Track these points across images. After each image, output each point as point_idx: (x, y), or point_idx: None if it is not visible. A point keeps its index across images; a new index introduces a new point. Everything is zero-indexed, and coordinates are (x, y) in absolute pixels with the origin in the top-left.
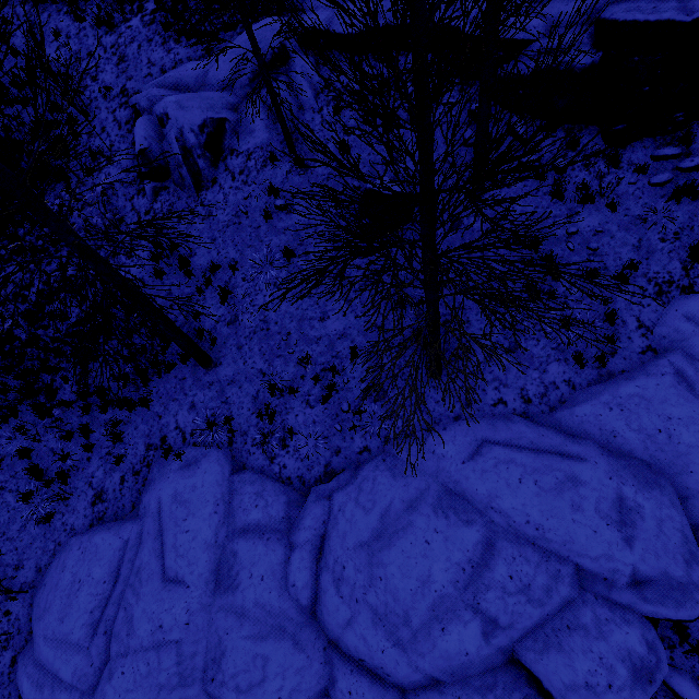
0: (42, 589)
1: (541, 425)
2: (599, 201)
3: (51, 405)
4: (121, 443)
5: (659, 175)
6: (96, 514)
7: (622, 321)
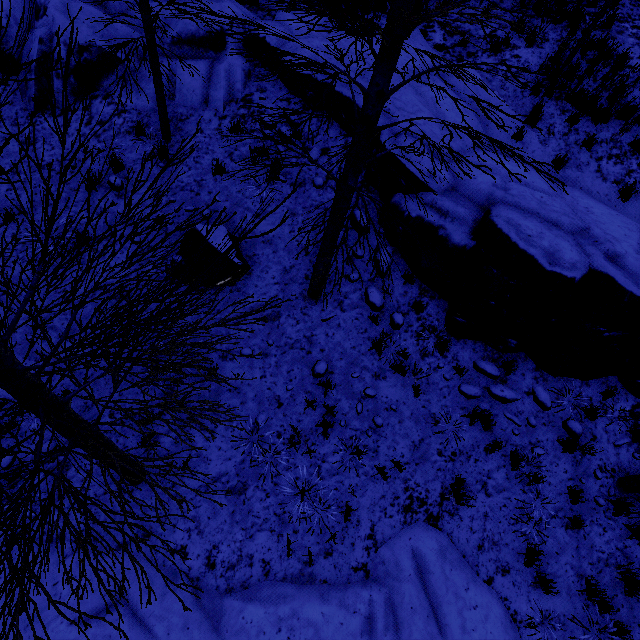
0: None
1: (202, 607)
2: (410, 377)
3: None
4: None
5: (470, 385)
6: None
7: (357, 520)
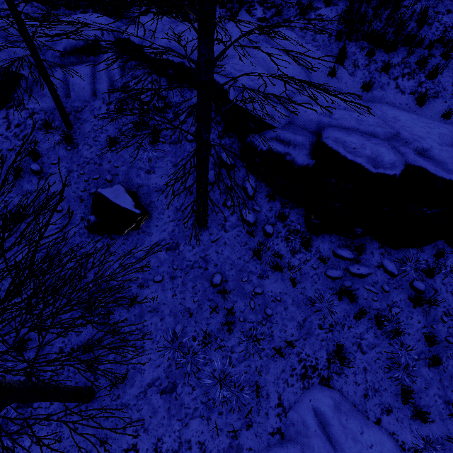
0: None
1: None
2: (286, 272)
3: None
4: None
5: (333, 269)
6: None
7: (267, 394)
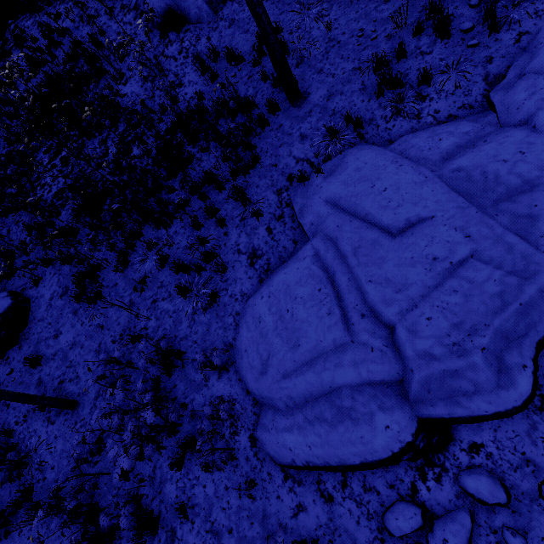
0: (244, 356)
1: None
2: None
3: (167, 217)
4: (250, 205)
5: None
6: (260, 270)
7: None
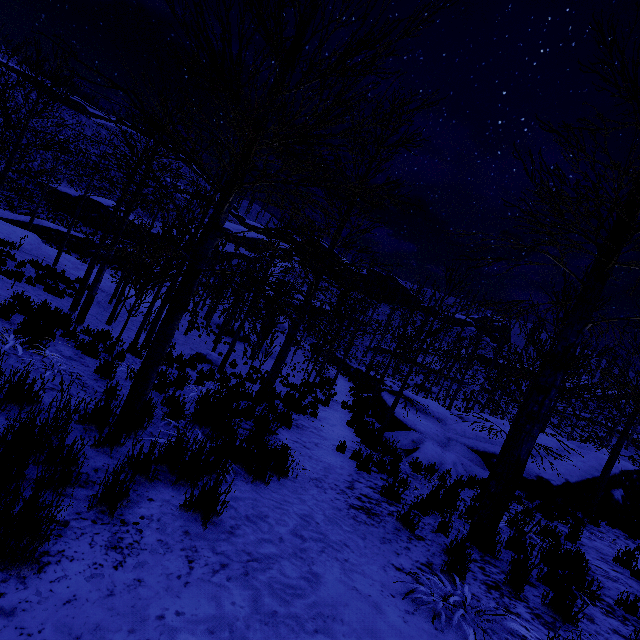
0: None
1: None
2: None
3: None
4: None
5: None
6: None
7: None
